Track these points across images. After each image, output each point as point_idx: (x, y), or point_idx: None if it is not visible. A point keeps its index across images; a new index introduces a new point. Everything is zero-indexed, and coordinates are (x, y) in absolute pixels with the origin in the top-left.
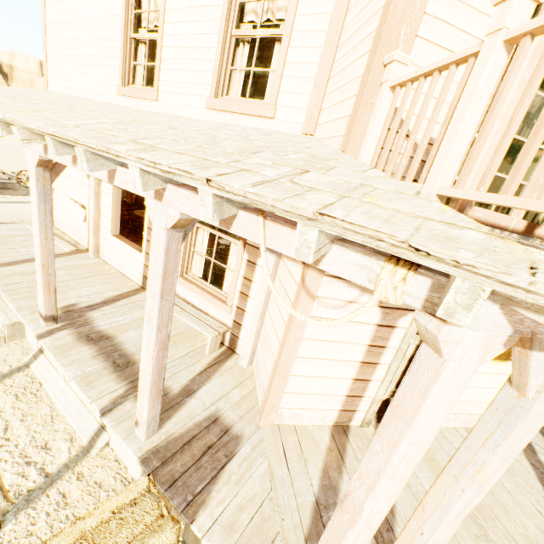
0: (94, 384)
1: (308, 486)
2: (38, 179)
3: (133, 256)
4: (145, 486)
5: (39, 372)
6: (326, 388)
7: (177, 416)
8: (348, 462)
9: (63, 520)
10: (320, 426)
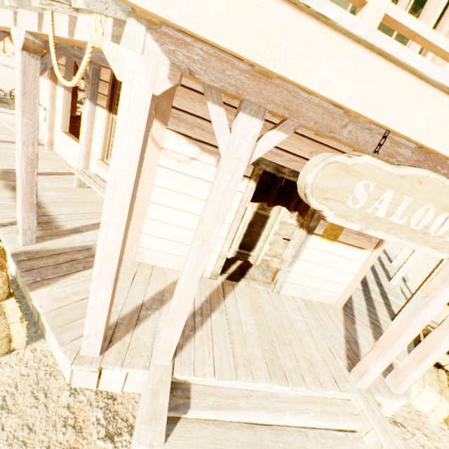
0: (2, 211)
1: (141, 296)
2: None
3: (73, 147)
4: None
5: None
6: (178, 236)
7: (58, 240)
8: None
9: None
10: (175, 270)
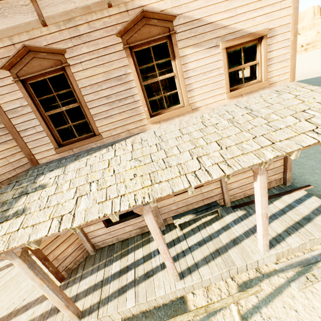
0: None
1: None
2: None
3: None
4: None
5: None
6: None
7: None
8: None
9: None
10: None
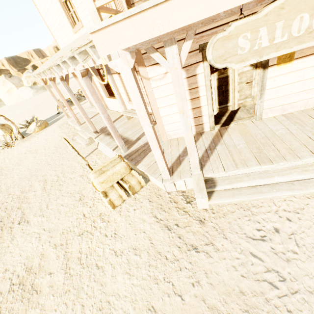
0: (110, 145)
1: (177, 153)
2: (64, 86)
3: (115, 102)
4: (117, 157)
5: (100, 148)
6: None
7: (134, 146)
8: (197, 143)
9: None
10: None
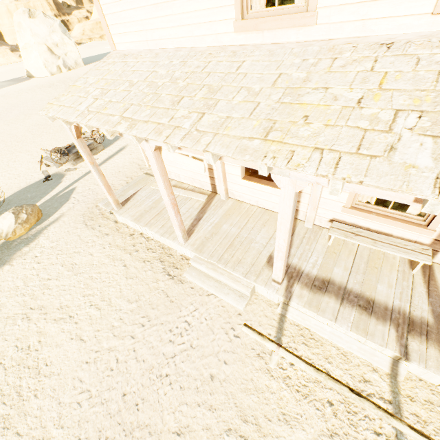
0: (370, 332)
1: None
2: (293, 200)
3: (275, 194)
4: None
5: (299, 321)
6: None
7: None
8: None
9: (434, 434)
10: None
